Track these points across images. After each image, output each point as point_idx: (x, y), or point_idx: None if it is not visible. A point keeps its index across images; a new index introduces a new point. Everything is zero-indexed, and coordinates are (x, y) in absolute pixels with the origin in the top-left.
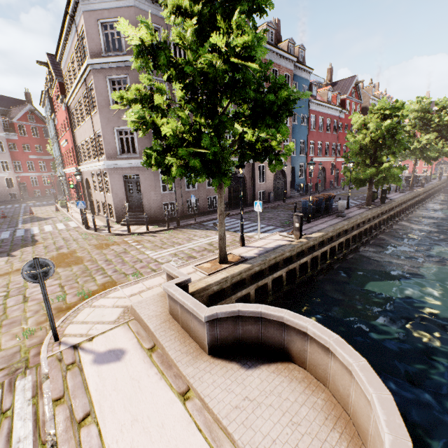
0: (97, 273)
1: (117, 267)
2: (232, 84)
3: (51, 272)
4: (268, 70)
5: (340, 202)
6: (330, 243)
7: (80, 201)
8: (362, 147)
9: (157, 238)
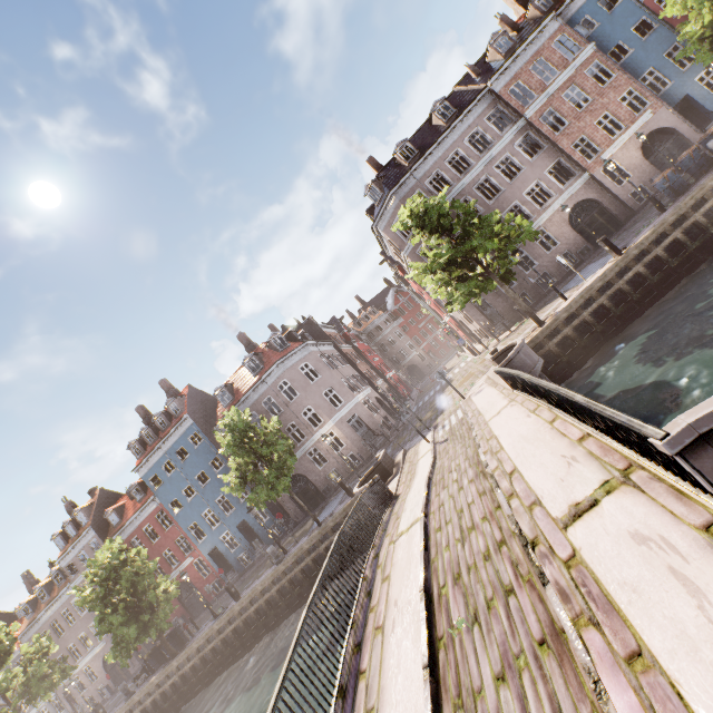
0: (479, 374)
1: (488, 366)
2: (451, 257)
3: (445, 374)
4: (469, 214)
5: (707, 146)
6: (678, 227)
7: (458, 340)
8: (710, 31)
9: (515, 333)
